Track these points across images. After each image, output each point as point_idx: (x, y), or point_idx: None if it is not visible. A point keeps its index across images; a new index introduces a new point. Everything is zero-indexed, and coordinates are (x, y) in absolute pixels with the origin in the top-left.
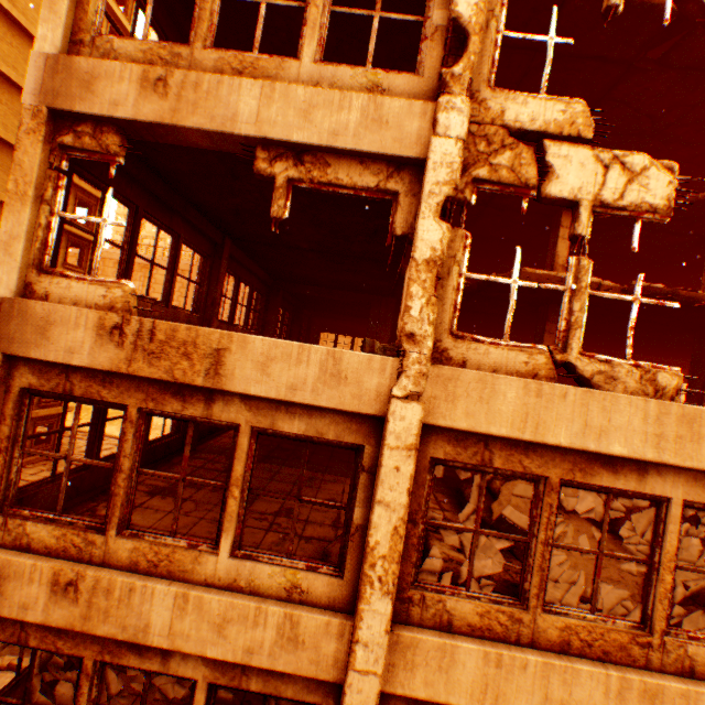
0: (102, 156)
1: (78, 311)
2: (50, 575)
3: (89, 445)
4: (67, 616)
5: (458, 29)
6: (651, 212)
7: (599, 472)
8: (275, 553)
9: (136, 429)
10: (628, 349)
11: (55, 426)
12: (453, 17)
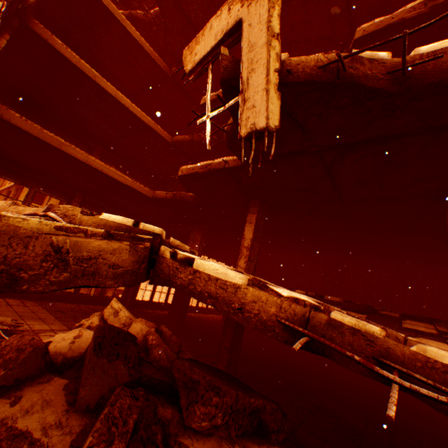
0: None
1: None
2: None
3: None
4: None
5: None
6: None
7: None
8: None
9: None
10: None
11: None
12: None
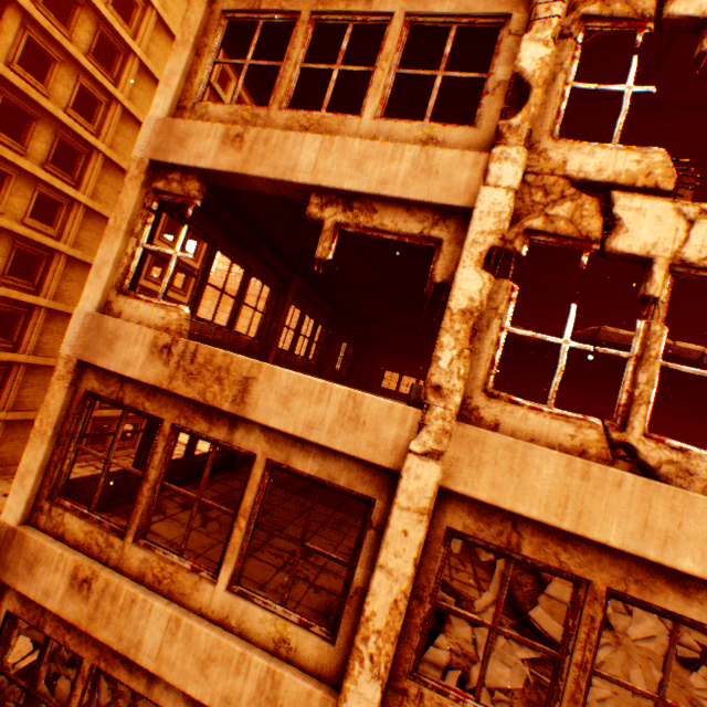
0: (184, 199)
1: (140, 329)
2: (72, 568)
3: (139, 450)
4: (77, 612)
5: (521, 83)
6: None
7: (663, 589)
8: (271, 597)
9: (166, 442)
10: None
11: (139, 426)
12: (515, 72)
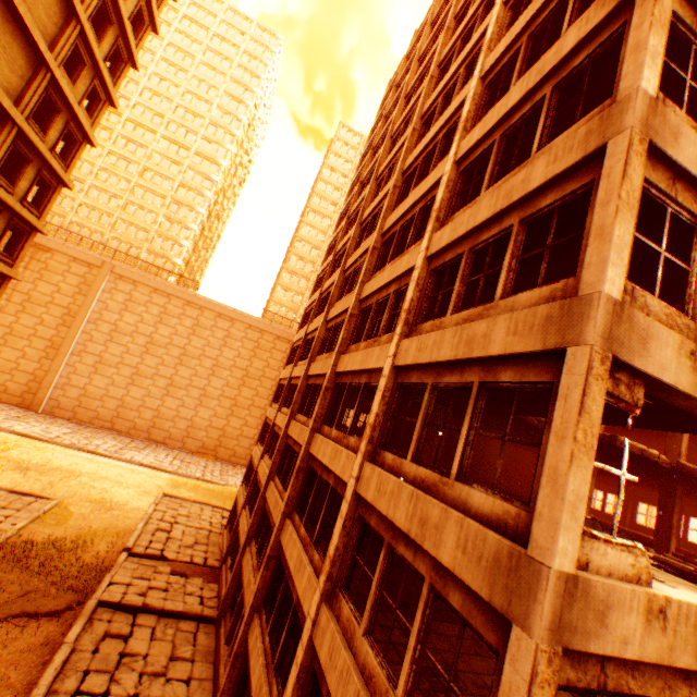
0: (625, 404)
1: (631, 590)
2: None
3: (416, 678)
4: None
5: None
6: None
7: None
8: None
9: None
10: None
11: None
12: None
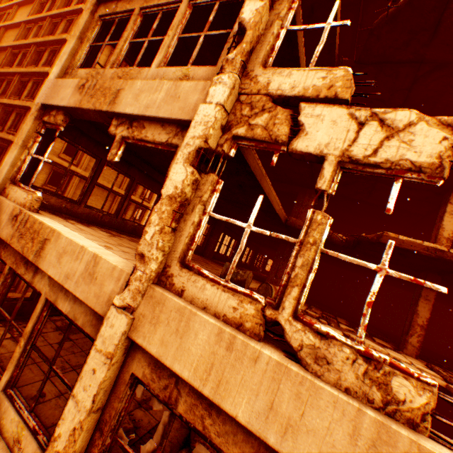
0: (56, 126)
1: (9, 204)
2: None
3: None
4: None
5: (244, 29)
6: (415, 170)
7: None
8: (26, 403)
9: (5, 279)
10: (361, 329)
11: None
12: (239, 21)
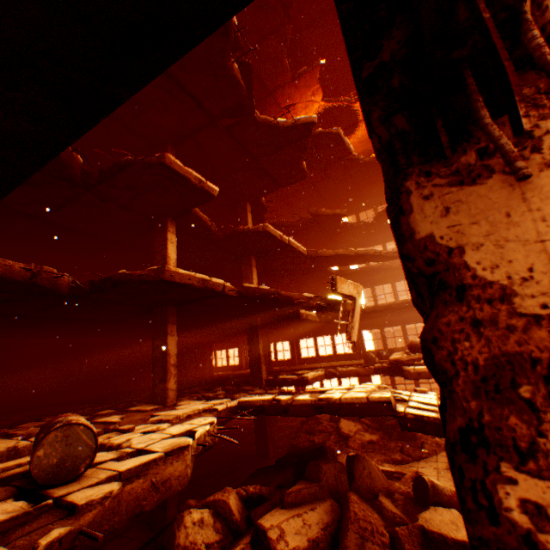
0: None
1: None
2: None
3: None
4: None
5: None
6: None
7: None
8: None
9: None
10: None
11: None
12: None
